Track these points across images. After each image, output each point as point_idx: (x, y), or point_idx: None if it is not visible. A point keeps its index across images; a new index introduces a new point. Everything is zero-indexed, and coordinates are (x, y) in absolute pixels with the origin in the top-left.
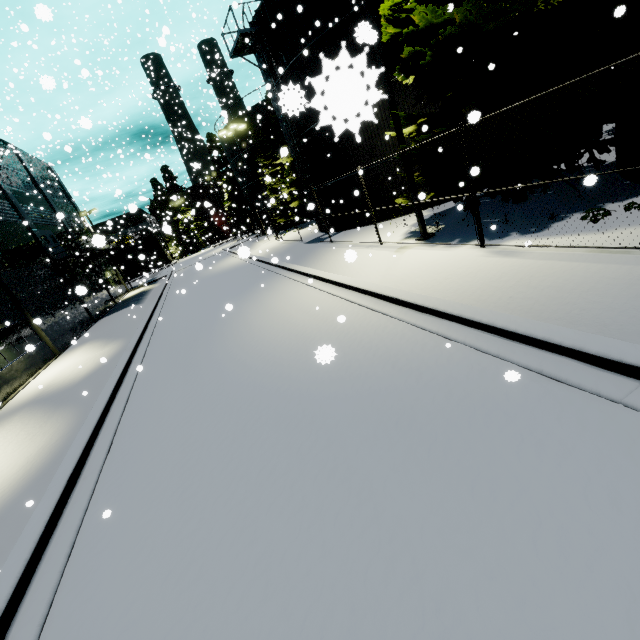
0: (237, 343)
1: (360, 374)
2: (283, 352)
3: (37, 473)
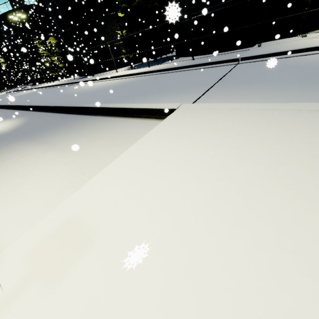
0: (81, 91)
1: (130, 82)
2: (103, 87)
3: (26, 119)
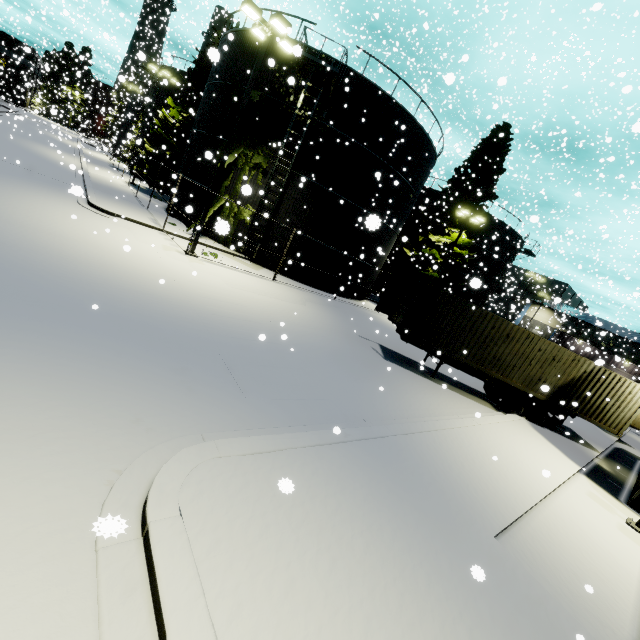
0: (23, 142)
1: (47, 159)
2: (35, 150)
3: None
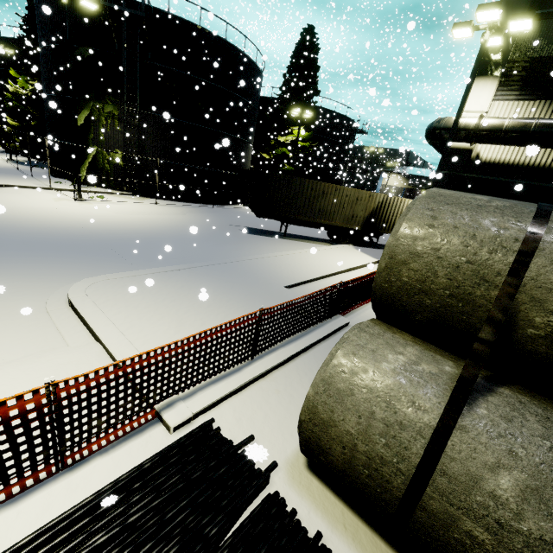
0: None
1: None
2: None
3: None
